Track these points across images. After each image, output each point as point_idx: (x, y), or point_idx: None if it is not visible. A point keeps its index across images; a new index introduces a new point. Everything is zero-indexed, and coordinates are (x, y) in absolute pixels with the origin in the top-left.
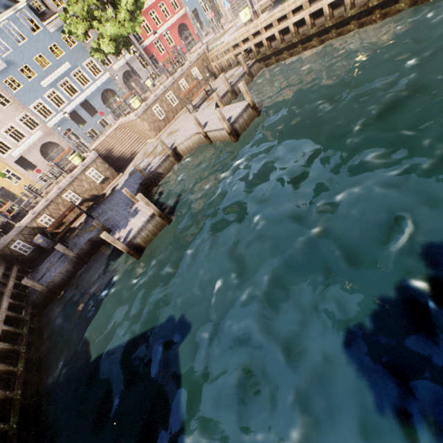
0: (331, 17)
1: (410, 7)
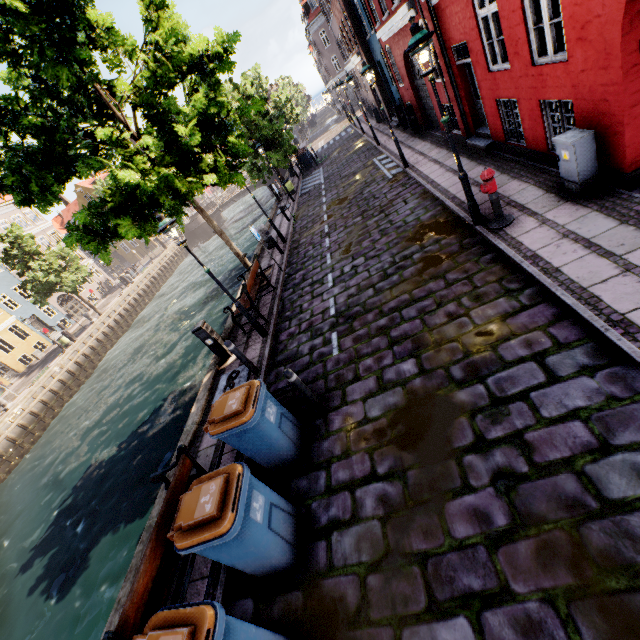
0: None
1: None
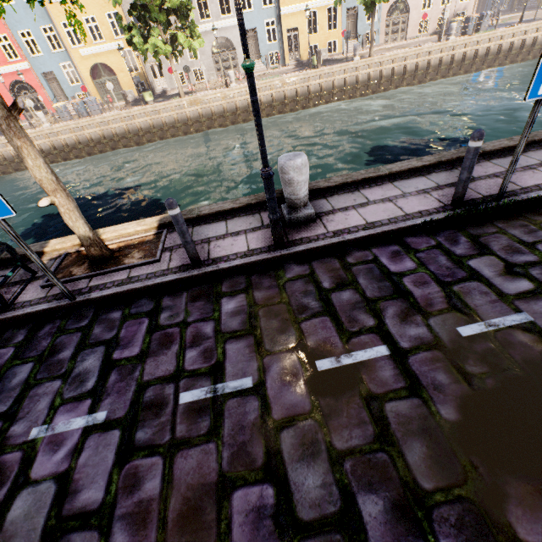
0: (19, 158)
1: (65, 161)
